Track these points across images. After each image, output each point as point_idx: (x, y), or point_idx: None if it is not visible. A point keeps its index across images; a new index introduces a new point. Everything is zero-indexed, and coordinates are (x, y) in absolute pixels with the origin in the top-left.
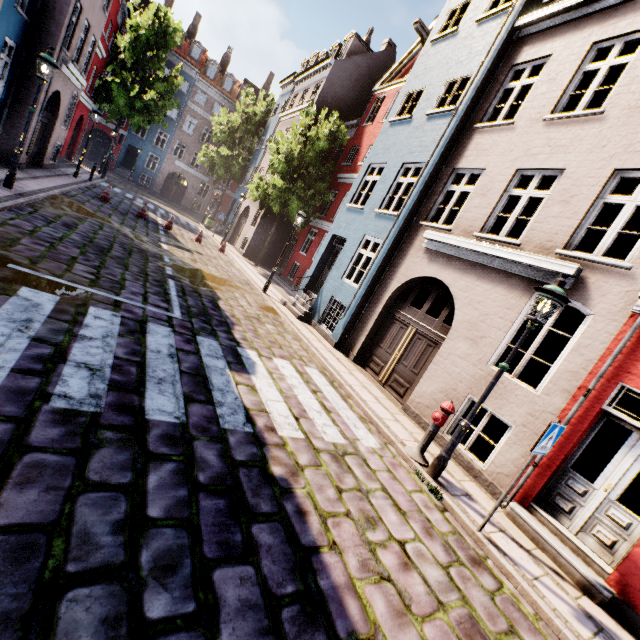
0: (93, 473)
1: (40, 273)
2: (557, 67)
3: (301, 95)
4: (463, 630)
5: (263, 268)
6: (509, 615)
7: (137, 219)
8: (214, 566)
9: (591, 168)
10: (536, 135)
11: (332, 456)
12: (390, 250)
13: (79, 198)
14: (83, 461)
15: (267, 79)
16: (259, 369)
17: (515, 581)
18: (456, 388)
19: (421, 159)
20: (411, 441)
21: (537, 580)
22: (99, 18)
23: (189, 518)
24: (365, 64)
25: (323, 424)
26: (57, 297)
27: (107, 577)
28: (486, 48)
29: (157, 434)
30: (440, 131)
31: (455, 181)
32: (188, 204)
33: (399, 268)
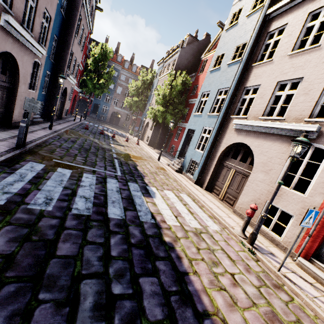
0: (89, 238)
1: (64, 162)
2: (291, 28)
3: (167, 67)
4: (267, 317)
5: (157, 149)
6: (297, 314)
7: (100, 135)
8: (139, 276)
9: (318, 74)
10: (285, 63)
11: (194, 233)
12: (217, 132)
13: (76, 129)
14: (85, 233)
15: (151, 63)
16: (157, 195)
17: (301, 297)
18: (260, 198)
19: (227, 86)
20: (237, 227)
21: (316, 298)
22: (80, 55)
23: (128, 257)
24: (196, 46)
25: (189, 219)
26: (71, 171)
27: (97, 276)
28: (253, 27)
29: (113, 223)
30: (235, 71)
31: (246, 93)
32: (121, 125)
33: (222, 140)
